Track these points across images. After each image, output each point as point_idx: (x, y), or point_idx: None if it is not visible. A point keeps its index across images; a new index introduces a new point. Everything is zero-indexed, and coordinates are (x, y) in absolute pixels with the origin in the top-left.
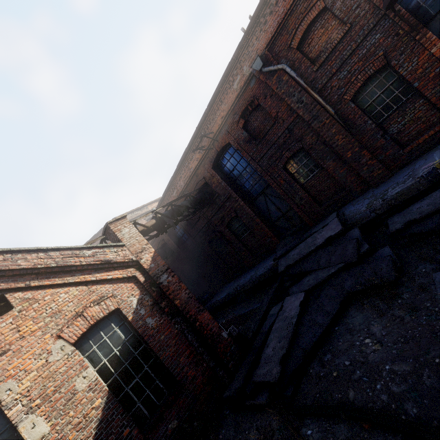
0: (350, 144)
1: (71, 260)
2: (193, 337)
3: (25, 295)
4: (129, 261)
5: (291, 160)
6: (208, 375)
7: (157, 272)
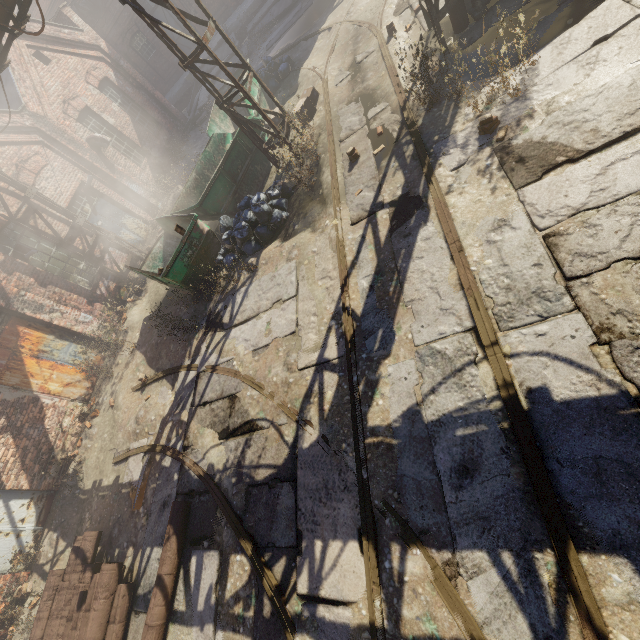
0: None
1: (60, 34)
2: (156, 105)
3: (51, 55)
4: (94, 45)
5: None
6: (173, 125)
7: (116, 58)
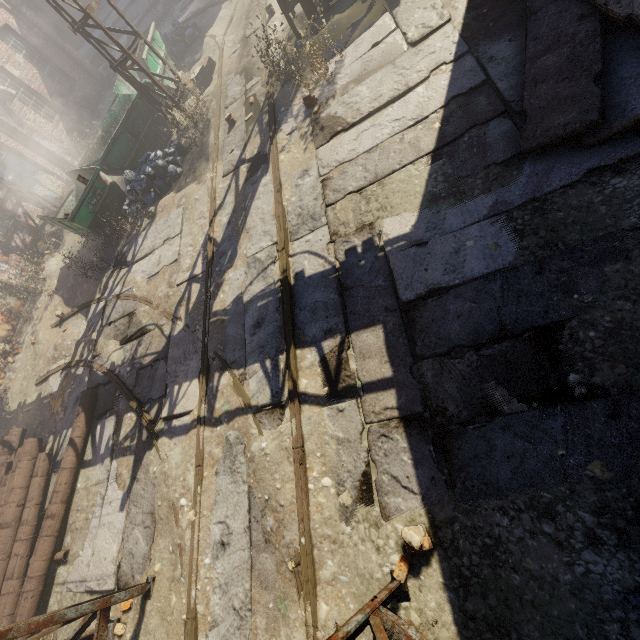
0: None
1: None
2: (68, 59)
3: None
4: None
5: None
6: (87, 81)
7: (17, 4)
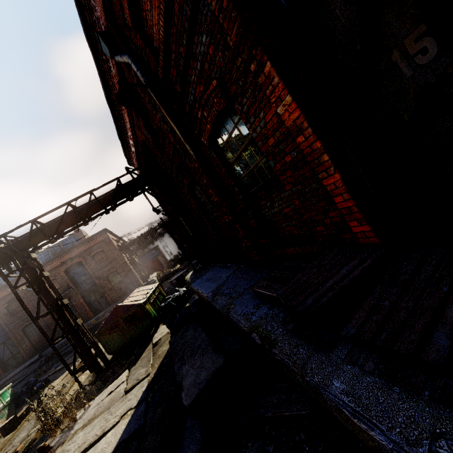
0: (54, 323)
1: None
2: None
3: None
4: None
5: (28, 326)
6: None
7: None
